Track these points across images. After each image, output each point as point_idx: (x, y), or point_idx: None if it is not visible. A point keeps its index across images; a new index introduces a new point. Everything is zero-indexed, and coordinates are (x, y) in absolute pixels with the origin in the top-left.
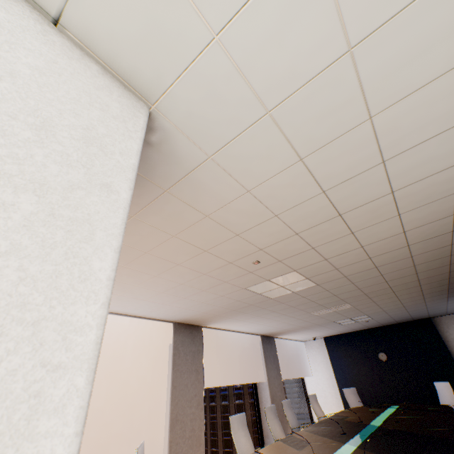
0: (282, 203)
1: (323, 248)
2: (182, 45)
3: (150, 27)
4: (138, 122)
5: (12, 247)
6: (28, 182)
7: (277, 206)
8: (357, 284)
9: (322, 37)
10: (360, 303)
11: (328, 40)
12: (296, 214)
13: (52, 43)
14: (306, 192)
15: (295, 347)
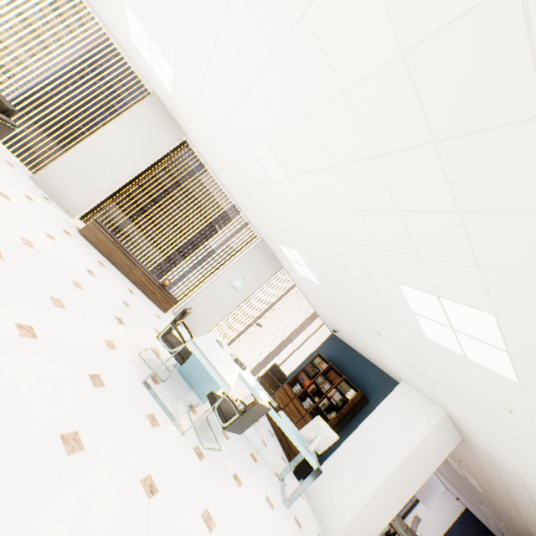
0: (488, 476)
1: (499, 498)
2: (482, 452)
3: (476, 446)
4: (455, 445)
5: (421, 473)
6: (428, 464)
7: (485, 474)
8: (515, 527)
9: (523, 491)
10: (513, 535)
11: (525, 493)
12: (492, 482)
13: (450, 431)
14: (502, 487)
15: (434, 480)
